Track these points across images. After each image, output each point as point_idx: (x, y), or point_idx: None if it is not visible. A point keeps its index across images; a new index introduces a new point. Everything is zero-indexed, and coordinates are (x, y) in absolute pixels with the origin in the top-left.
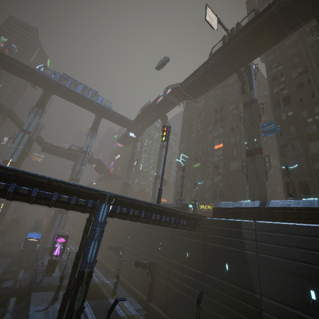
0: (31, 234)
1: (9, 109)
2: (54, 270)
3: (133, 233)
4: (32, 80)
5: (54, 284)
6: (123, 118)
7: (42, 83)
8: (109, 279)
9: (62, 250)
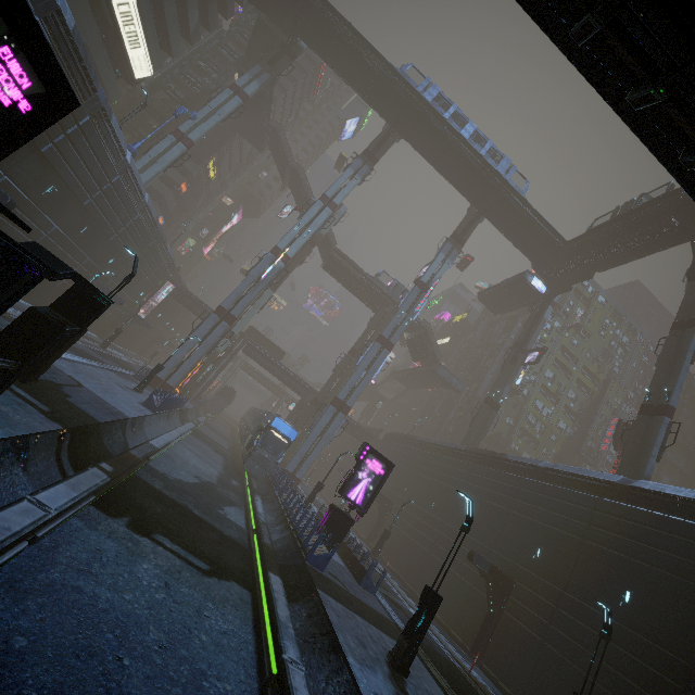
0: (279, 420)
1: (299, 166)
2: (337, 541)
3: (565, 551)
4: (375, 98)
5: (351, 592)
6: (544, 229)
7: (394, 105)
8: (474, 668)
9: (368, 497)
